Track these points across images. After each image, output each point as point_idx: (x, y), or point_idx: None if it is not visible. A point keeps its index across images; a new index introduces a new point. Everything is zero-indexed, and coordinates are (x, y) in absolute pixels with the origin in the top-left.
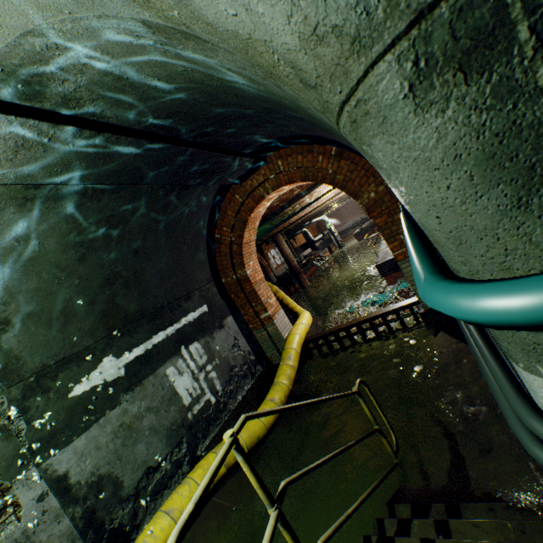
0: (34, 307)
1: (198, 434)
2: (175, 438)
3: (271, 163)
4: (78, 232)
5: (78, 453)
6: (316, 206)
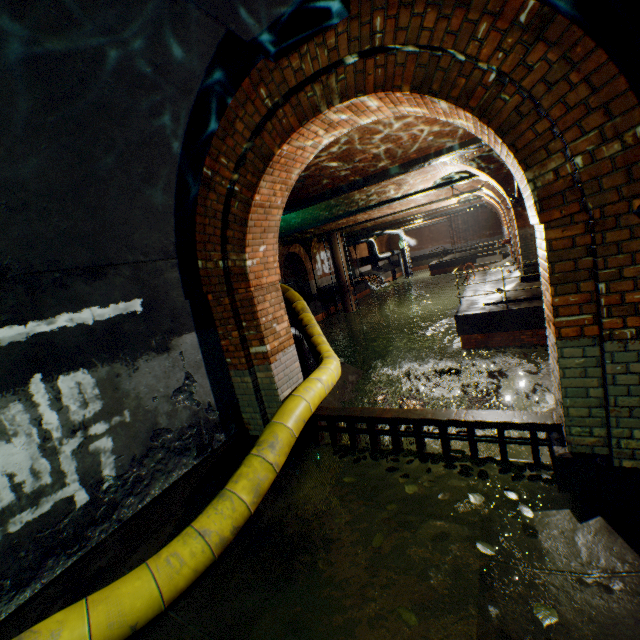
0: None
1: (3, 582)
2: None
3: (357, 18)
4: None
5: None
6: (399, 210)
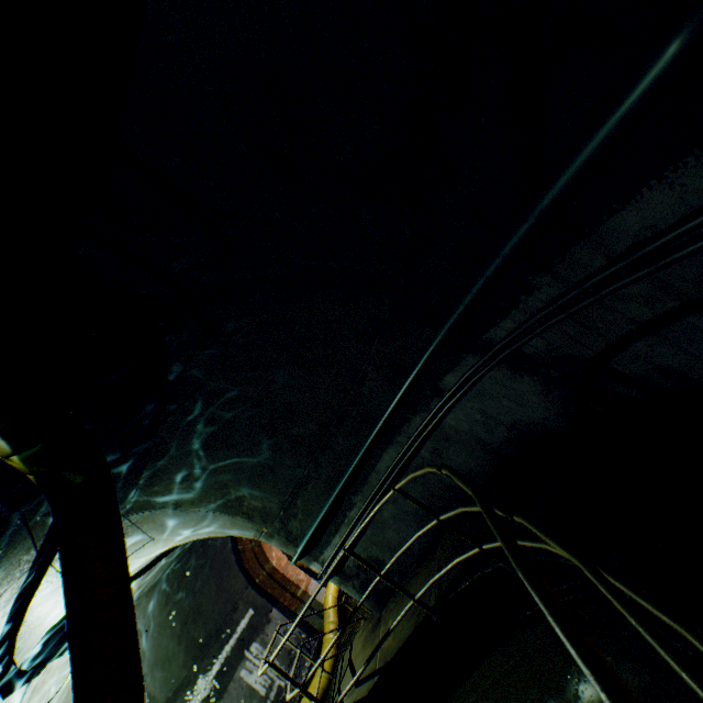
0: (154, 658)
1: None
2: None
3: None
4: (166, 597)
5: None
6: None
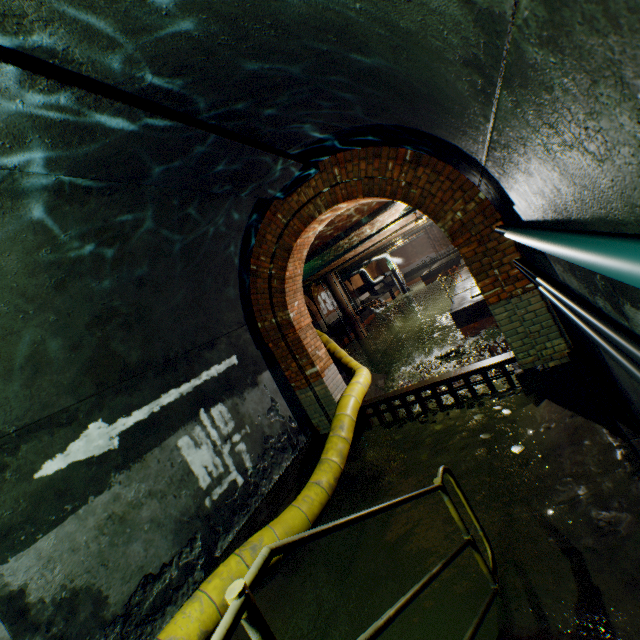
0: None
1: (218, 528)
2: (185, 533)
3: (324, 171)
4: (53, 248)
5: (43, 558)
6: (378, 240)
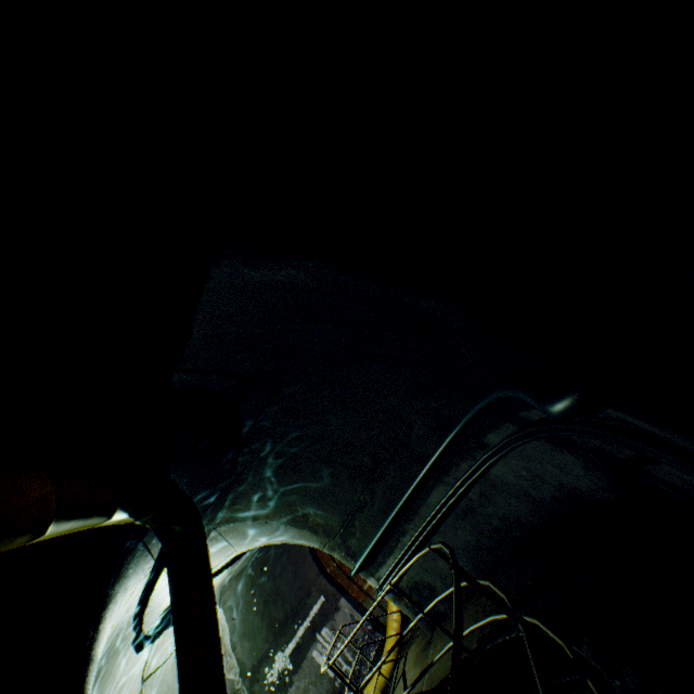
0: (242, 630)
1: None
2: None
3: None
4: (251, 579)
5: None
6: None
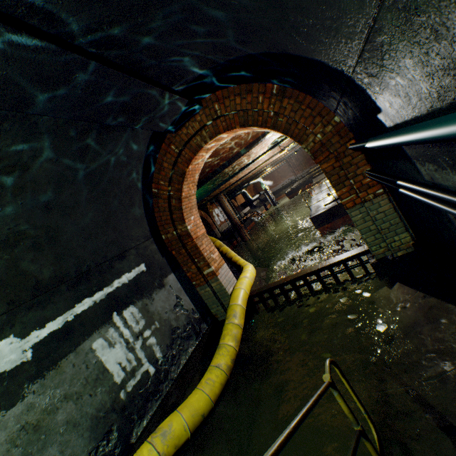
0: None
1: (133, 416)
2: (102, 427)
3: (207, 107)
4: None
5: None
6: (254, 168)
